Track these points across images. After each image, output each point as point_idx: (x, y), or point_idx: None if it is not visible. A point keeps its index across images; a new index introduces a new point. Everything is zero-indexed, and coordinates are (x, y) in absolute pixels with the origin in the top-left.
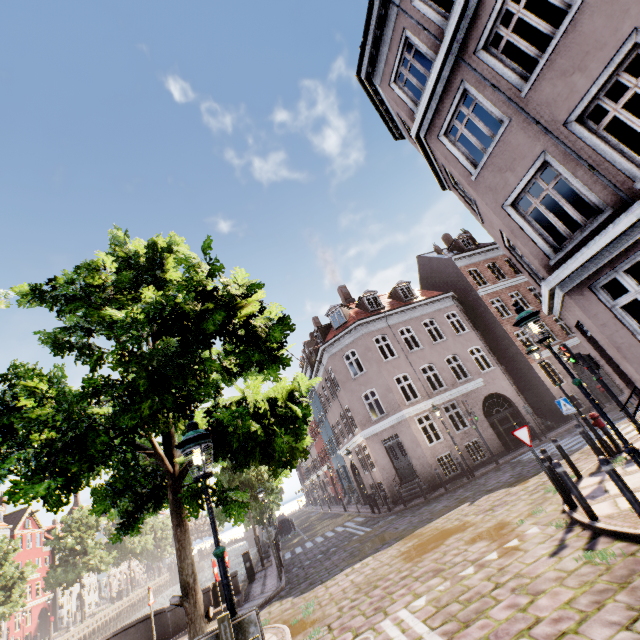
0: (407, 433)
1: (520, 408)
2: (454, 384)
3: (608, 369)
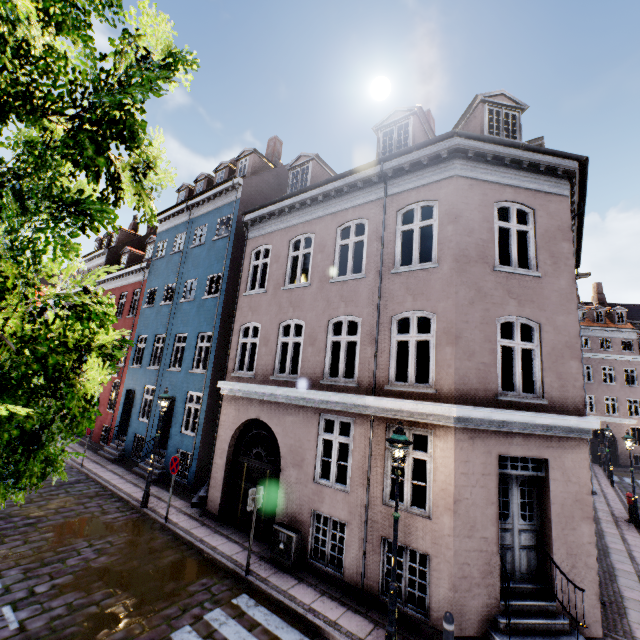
0: (574, 474)
1: None
2: None
3: None
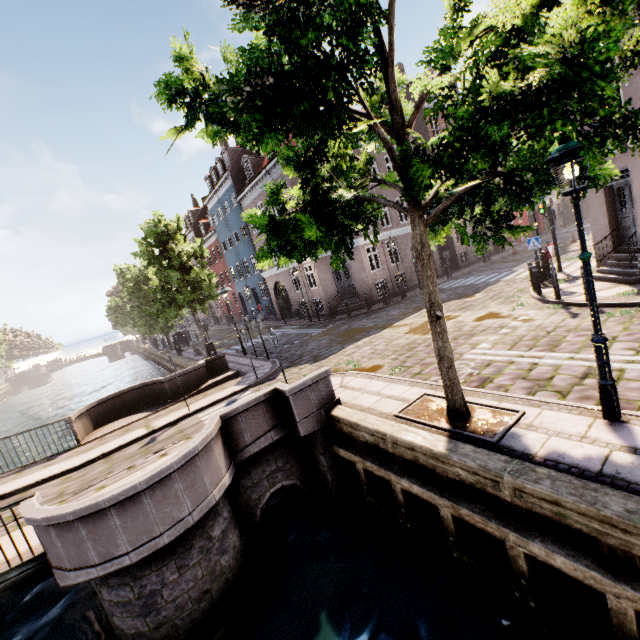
0: (356, 259)
1: (434, 254)
2: (398, 225)
3: (599, 215)
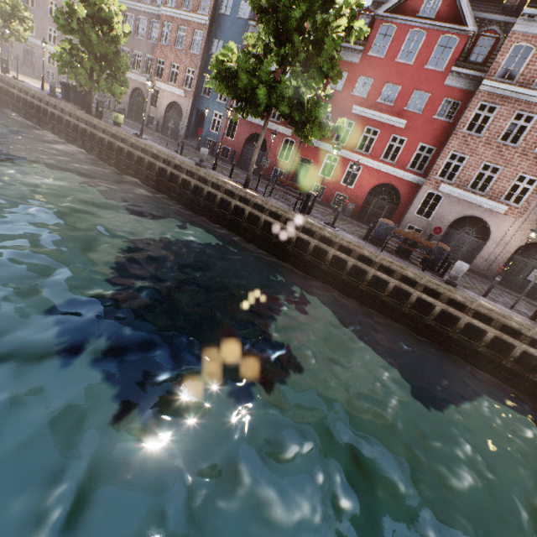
0: (40, 52)
1: None
2: None
3: None
